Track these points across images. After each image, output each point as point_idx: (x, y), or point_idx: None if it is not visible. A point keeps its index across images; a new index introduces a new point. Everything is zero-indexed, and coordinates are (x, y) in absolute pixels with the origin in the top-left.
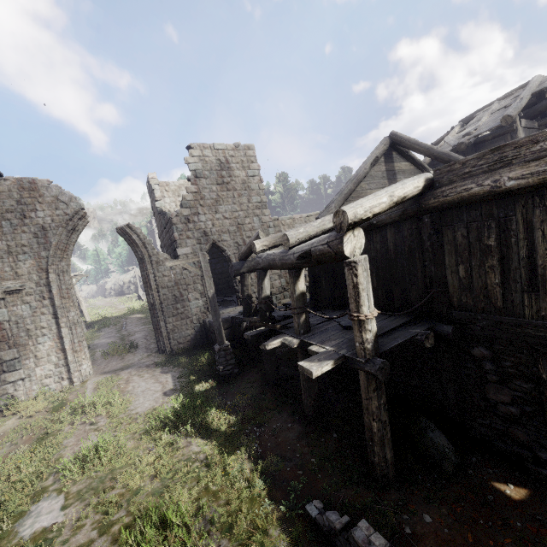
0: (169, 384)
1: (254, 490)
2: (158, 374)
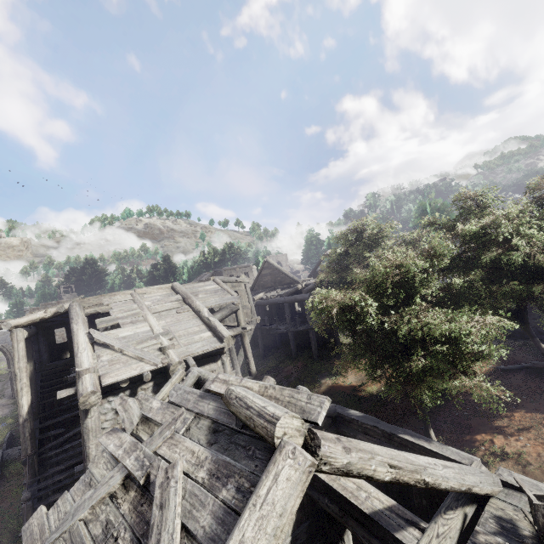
0: (6, 412)
1: (5, 433)
2: (5, 409)
